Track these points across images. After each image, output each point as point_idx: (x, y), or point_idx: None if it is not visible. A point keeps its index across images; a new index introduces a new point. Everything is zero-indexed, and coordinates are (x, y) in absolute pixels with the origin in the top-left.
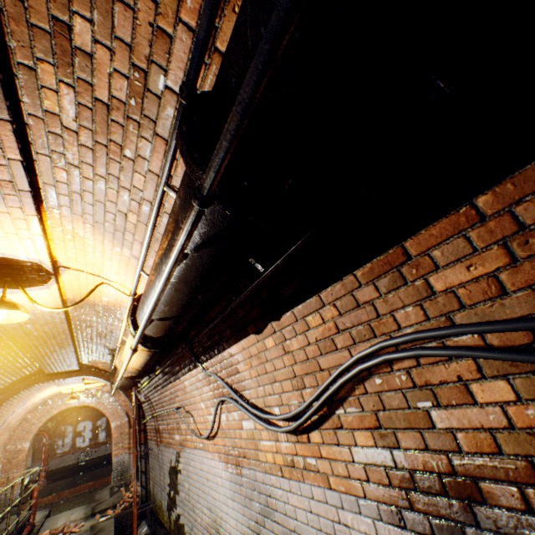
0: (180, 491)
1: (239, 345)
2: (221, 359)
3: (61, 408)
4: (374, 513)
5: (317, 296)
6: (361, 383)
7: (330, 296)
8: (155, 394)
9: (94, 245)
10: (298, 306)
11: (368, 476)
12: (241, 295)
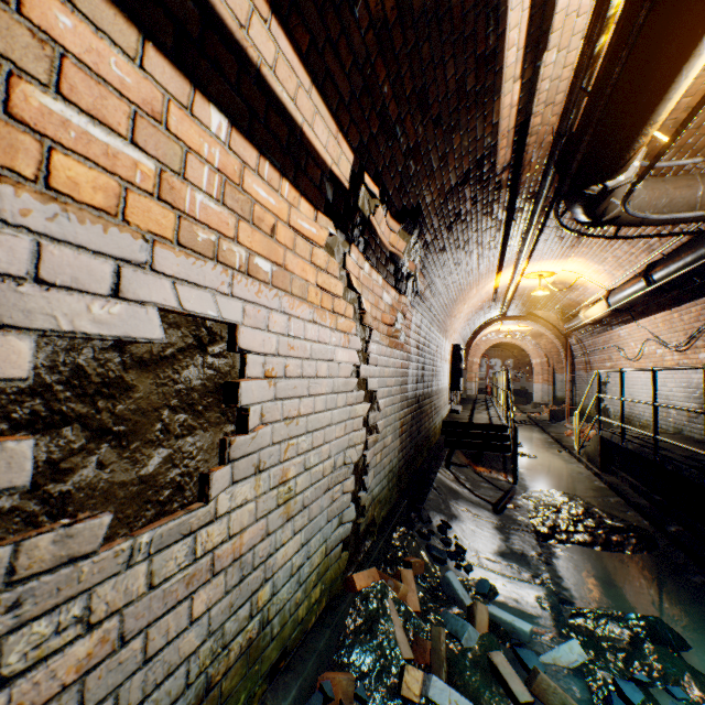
0: (607, 393)
1: (659, 315)
2: (648, 320)
3: (496, 341)
4: (700, 372)
5: (694, 302)
6: (704, 333)
7: (698, 303)
8: (588, 338)
9: (583, 264)
10: (687, 304)
11: (701, 362)
12: (657, 300)
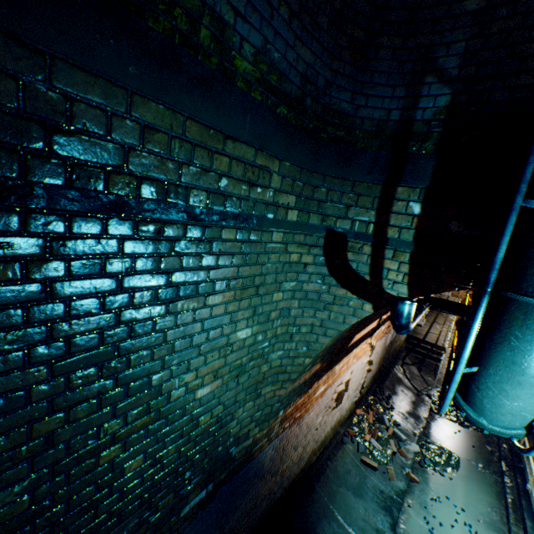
0: None
1: None
2: None
3: None
4: None
5: None
6: None
7: None
8: None
9: None
10: None
11: None
12: None
